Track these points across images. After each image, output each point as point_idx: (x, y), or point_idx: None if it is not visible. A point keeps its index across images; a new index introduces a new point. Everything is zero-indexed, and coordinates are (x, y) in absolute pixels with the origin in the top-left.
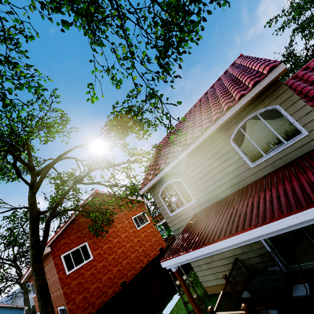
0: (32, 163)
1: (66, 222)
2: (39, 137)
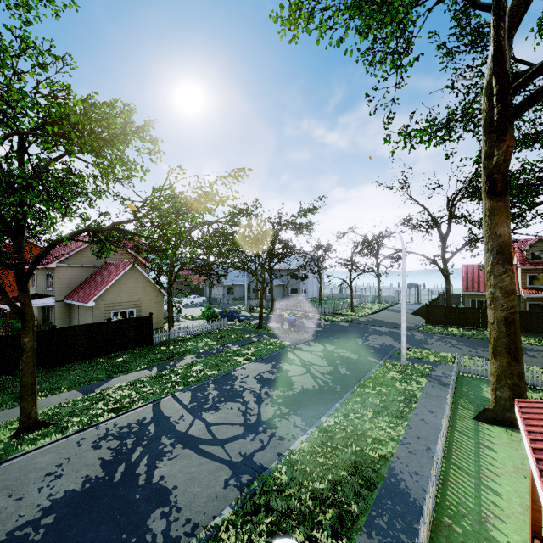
0: None
1: None
2: None
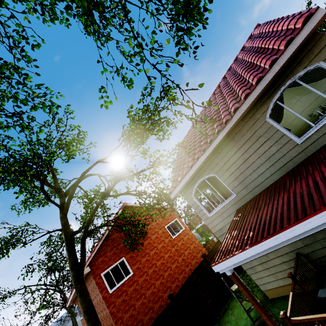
0: (58, 184)
1: (100, 239)
2: (60, 156)
